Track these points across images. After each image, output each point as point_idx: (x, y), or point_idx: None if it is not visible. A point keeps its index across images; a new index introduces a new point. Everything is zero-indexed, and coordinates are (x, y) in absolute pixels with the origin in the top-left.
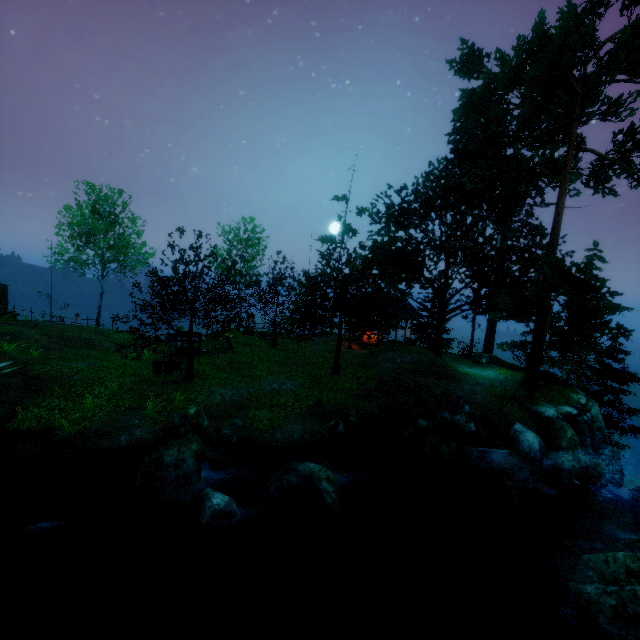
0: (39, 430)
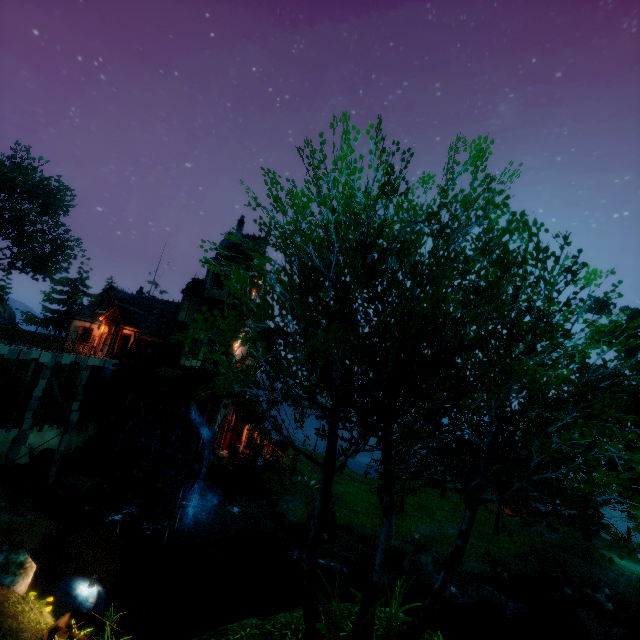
0: (346, 526)
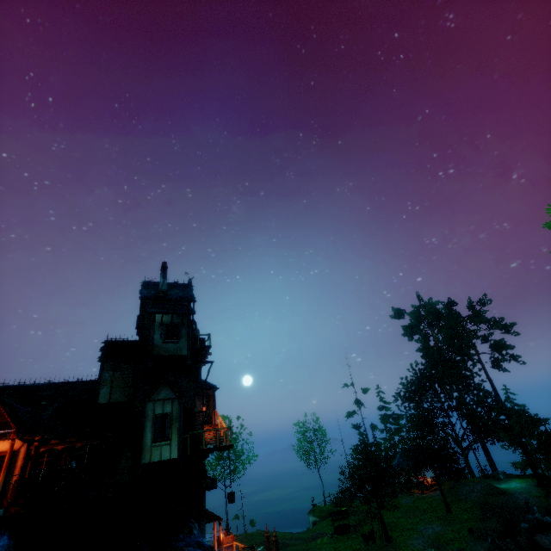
0: None
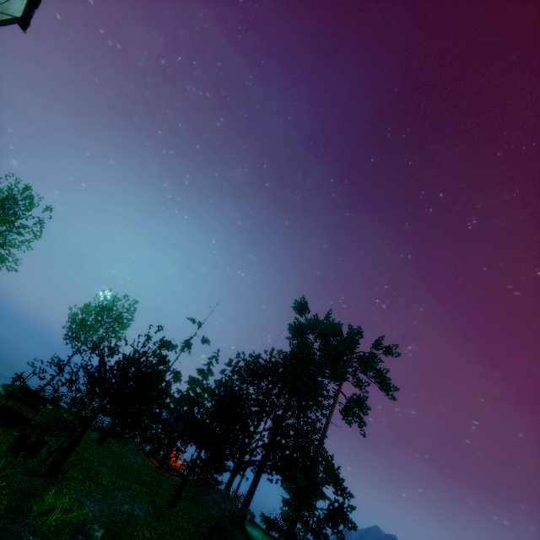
0: None
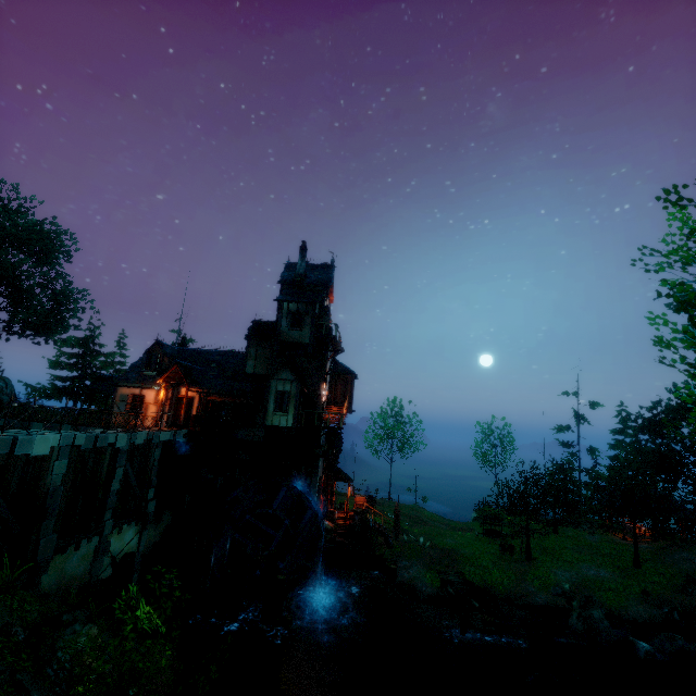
0: (482, 587)
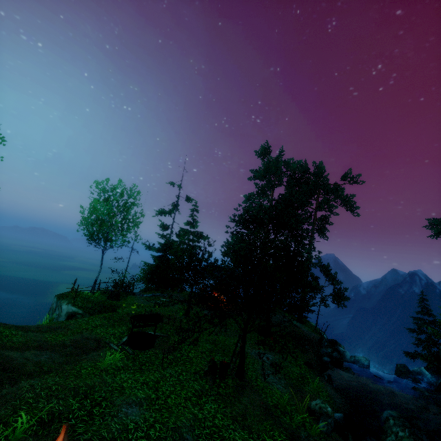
0: None
